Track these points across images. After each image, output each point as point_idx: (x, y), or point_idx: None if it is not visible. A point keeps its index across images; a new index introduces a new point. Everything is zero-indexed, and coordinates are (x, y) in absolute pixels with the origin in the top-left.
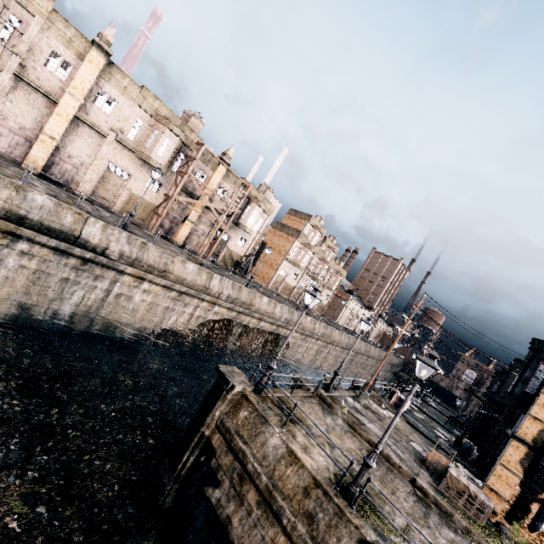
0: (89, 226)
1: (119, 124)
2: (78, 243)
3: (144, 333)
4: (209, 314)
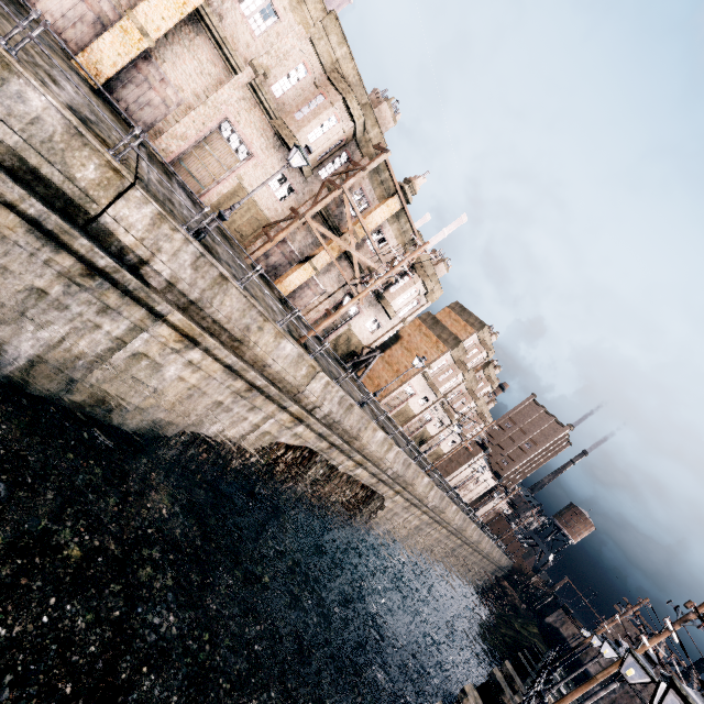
0: (128, 204)
1: (266, 59)
2: (92, 229)
3: (162, 433)
4: (285, 434)
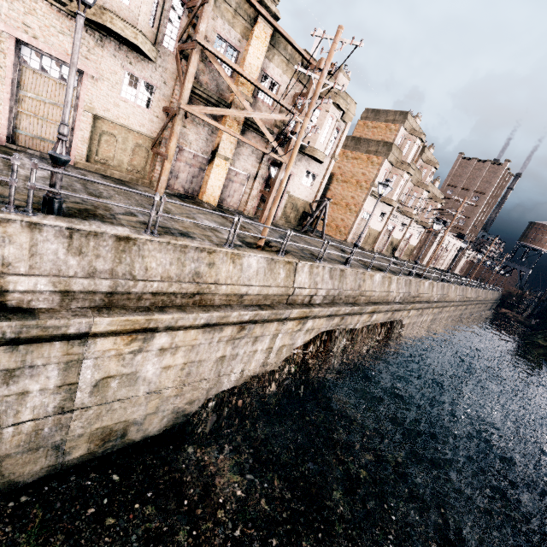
0: None
1: None
2: None
3: (188, 414)
4: (298, 337)
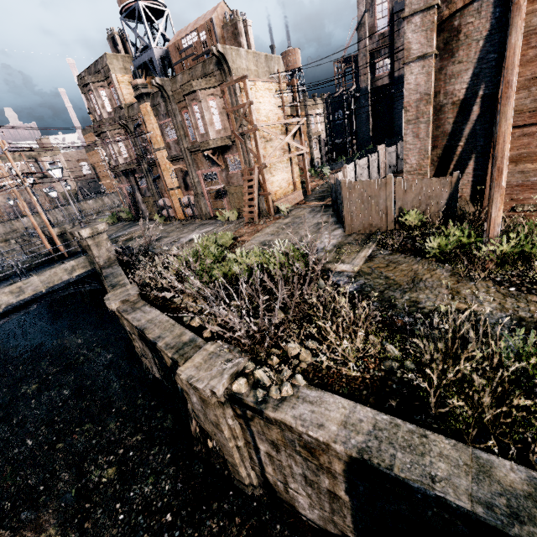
0: None
1: None
2: None
3: None
4: None
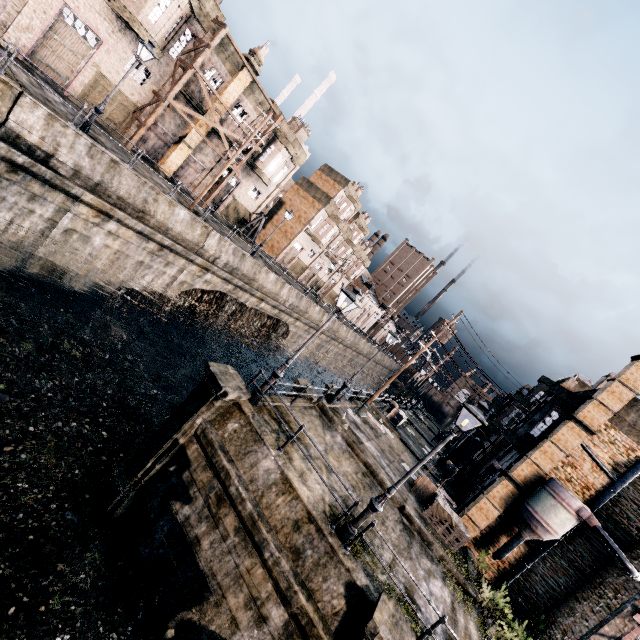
0: (23, 110)
1: None
2: (2, 134)
3: (105, 290)
4: (198, 282)
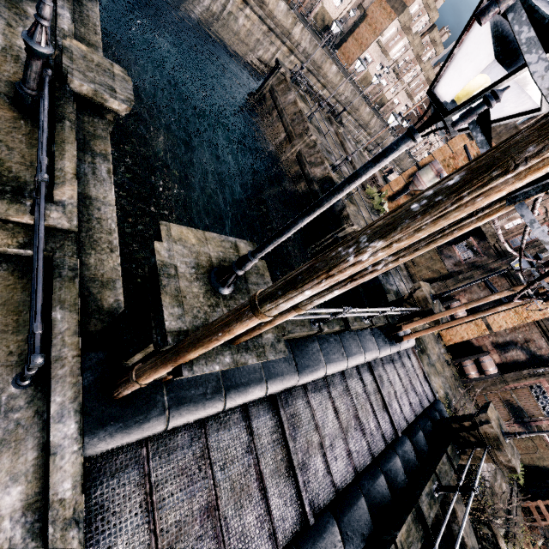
0: None
1: None
2: None
3: (240, 57)
4: (286, 61)
